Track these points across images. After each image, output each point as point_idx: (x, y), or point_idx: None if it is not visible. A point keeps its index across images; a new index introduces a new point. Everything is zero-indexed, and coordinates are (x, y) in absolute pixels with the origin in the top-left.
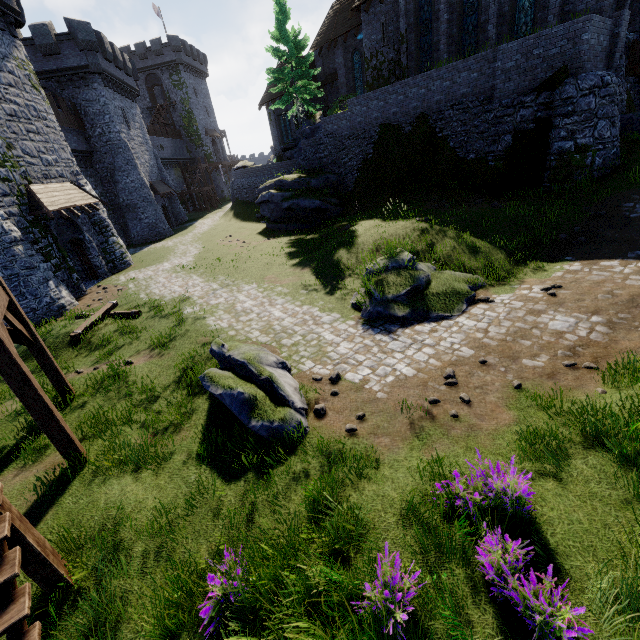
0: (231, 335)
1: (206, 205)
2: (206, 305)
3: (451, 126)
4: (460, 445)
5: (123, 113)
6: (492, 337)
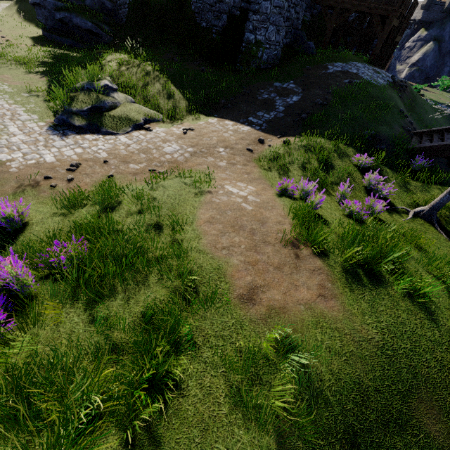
0: None
1: None
2: None
3: None
4: (38, 200)
5: None
6: (128, 150)
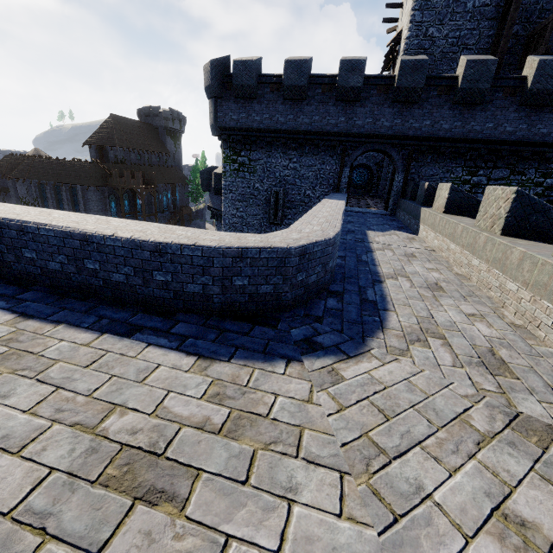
0: None
1: None
2: None
3: None
4: None
5: None
6: None
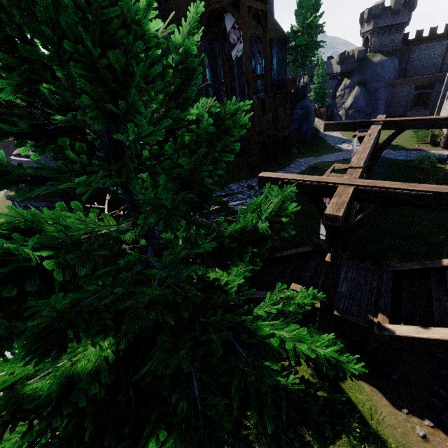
0: None
1: None
2: None
3: None
4: None
5: None
6: None
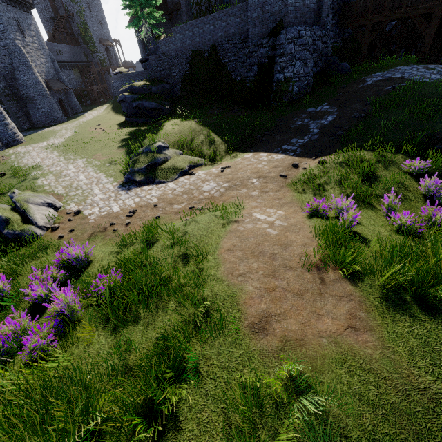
0: (45, 189)
1: (96, 100)
2: (47, 171)
3: (228, 56)
4: (103, 243)
5: (17, 23)
6: (174, 193)
